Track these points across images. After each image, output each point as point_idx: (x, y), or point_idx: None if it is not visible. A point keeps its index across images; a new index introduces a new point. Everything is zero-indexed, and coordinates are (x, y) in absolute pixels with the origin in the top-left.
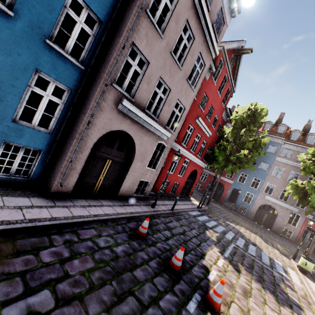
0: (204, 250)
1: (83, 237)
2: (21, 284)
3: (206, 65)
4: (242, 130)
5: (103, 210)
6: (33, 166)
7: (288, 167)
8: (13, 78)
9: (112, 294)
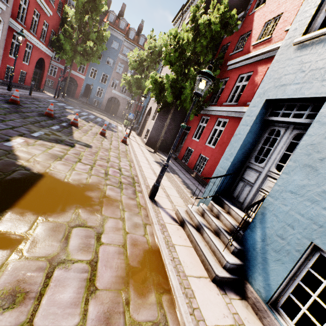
0: (67, 115)
1: None
2: None
3: None
4: (86, 17)
5: None
6: None
7: (127, 64)
8: None
9: (20, 117)
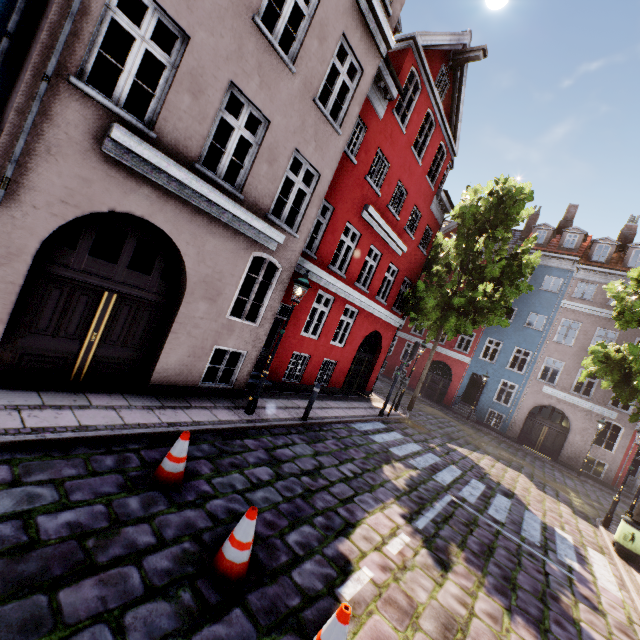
0: (360, 514)
1: None
2: None
3: (366, 70)
4: (480, 242)
5: (77, 418)
6: None
7: (589, 320)
8: None
9: None
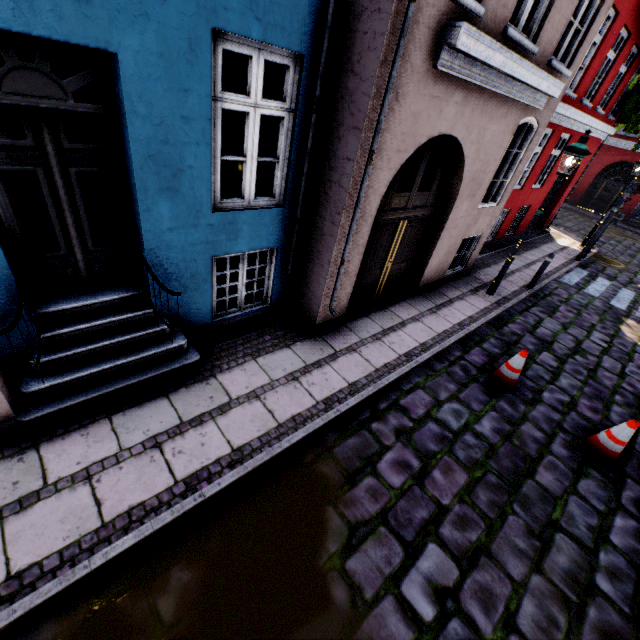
0: (639, 386)
1: (417, 416)
2: (393, 539)
3: None
4: None
5: (411, 337)
6: (267, 281)
7: None
8: (177, 96)
9: (527, 534)
